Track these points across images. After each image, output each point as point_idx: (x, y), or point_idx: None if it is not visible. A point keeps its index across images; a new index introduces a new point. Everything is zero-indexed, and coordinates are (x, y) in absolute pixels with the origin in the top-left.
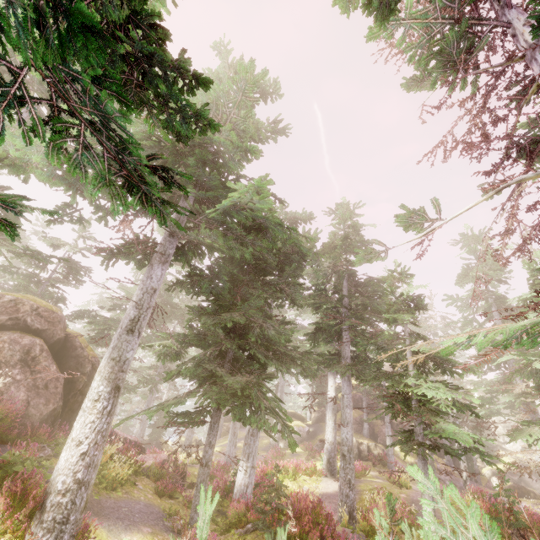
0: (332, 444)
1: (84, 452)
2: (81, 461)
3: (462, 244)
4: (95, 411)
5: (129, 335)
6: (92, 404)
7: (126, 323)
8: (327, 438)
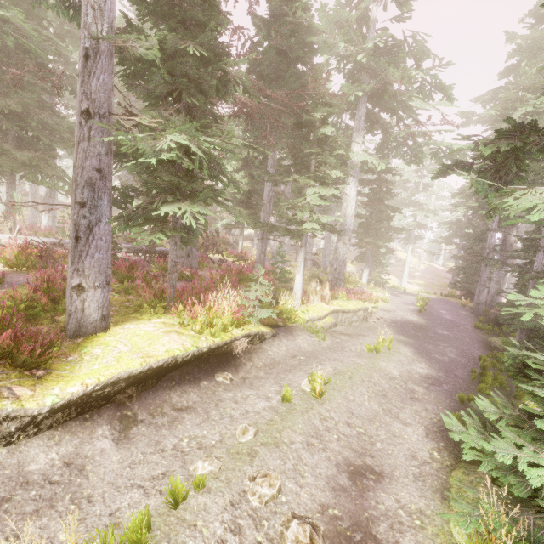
0: None
1: None
2: None
3: None
4: None
5: None
6: None
7: None
8: None
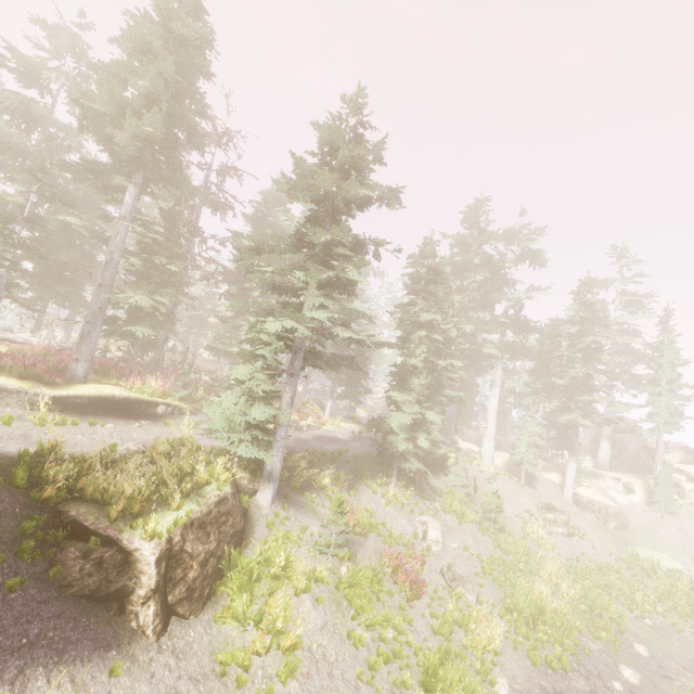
0: None
1: None
2: None
3: None
4: None
5: None
6: None
7: None
8: None
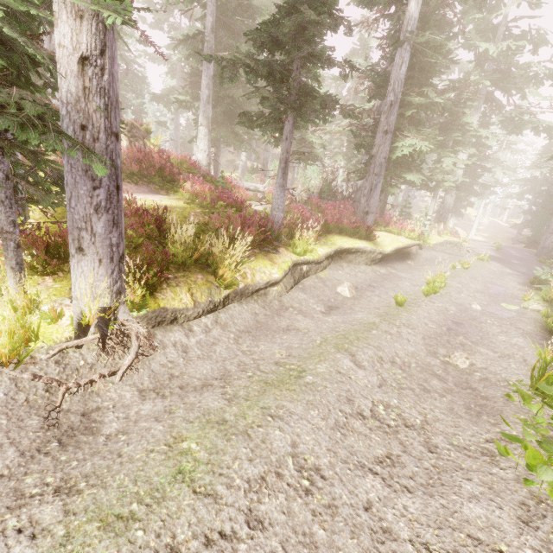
0: (245, 163)
1: (208, 154)
2: (208, 157)
3: (359, 25)
4: (207, 140)
5: (208, 105)
6: (205, 137)
7: (205, 98)
8: (242, 159)
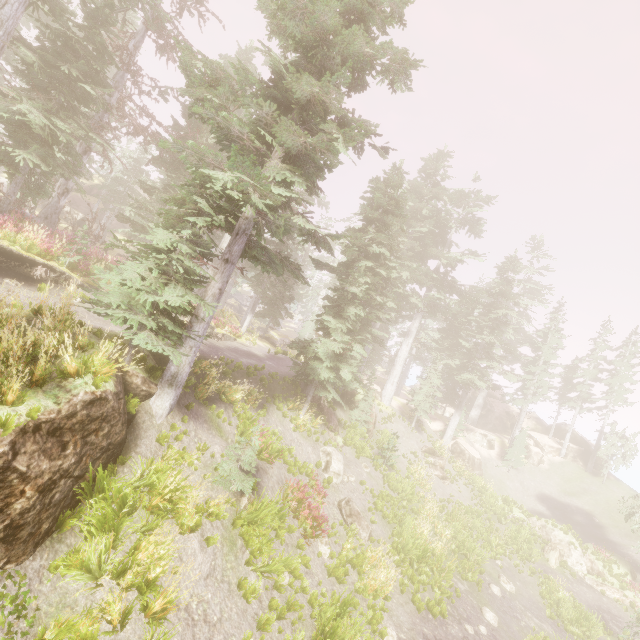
0: None
1: None
2: None
3: None
4: None
5: None
6: None
7: None
8: None
